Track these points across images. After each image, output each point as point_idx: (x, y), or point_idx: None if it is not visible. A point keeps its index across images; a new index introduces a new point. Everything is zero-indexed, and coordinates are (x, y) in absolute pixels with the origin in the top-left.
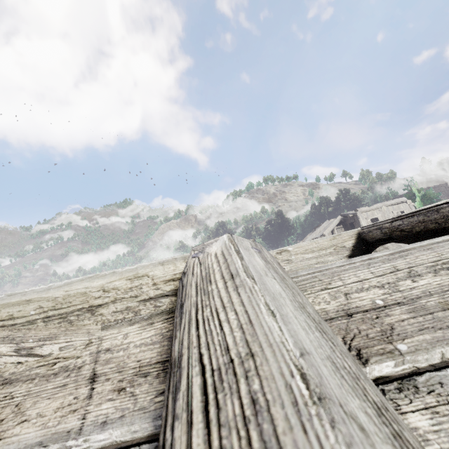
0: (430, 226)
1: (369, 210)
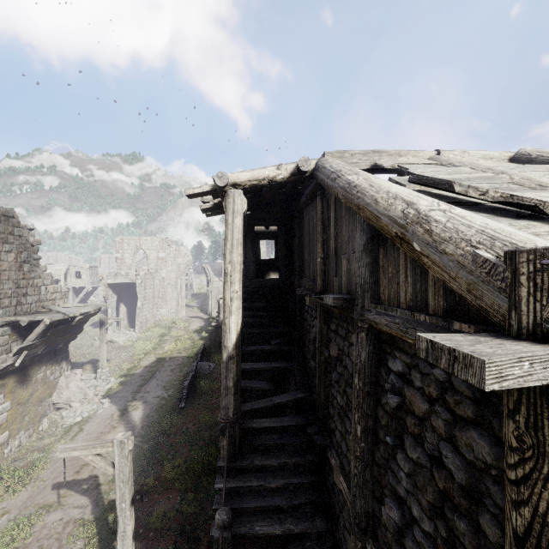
0: None
1: None
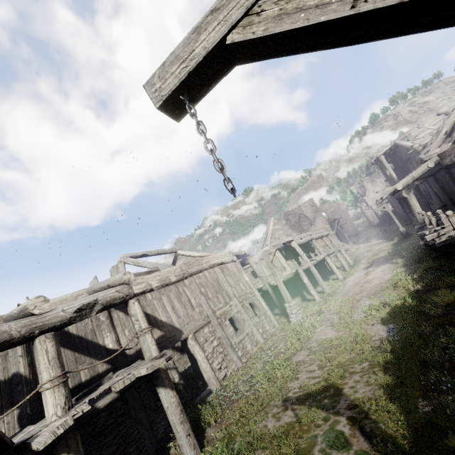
0: None
1: None
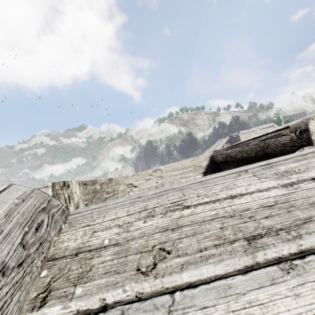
0: (244, 155)
1: (247, 132)
